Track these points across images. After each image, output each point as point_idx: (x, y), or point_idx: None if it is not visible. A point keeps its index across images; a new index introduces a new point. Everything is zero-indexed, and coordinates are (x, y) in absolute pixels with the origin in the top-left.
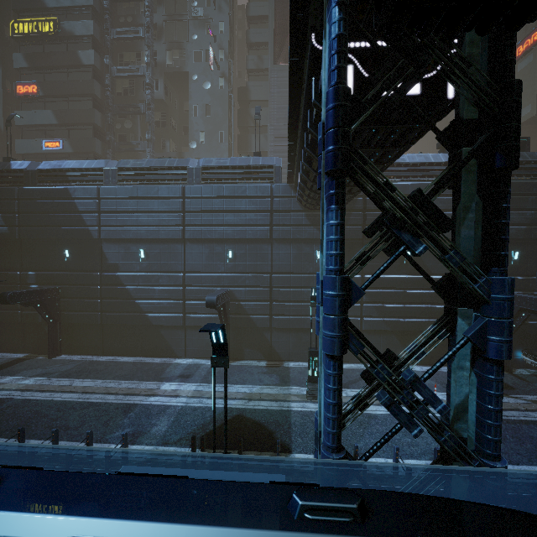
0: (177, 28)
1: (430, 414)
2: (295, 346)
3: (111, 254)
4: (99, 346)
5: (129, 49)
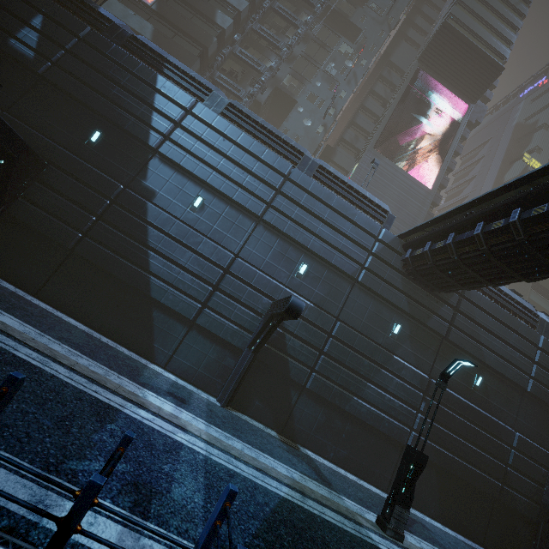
0: (307, 68)
1: None
2: (321, 428)
3: (155, 176)
4: (38, 280)
5: (258, 48)
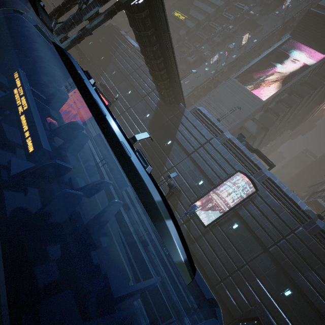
0: (220, 47)
1: (92, 150)
2: None
3: (109, 67)
4: None
5: (199, 41)
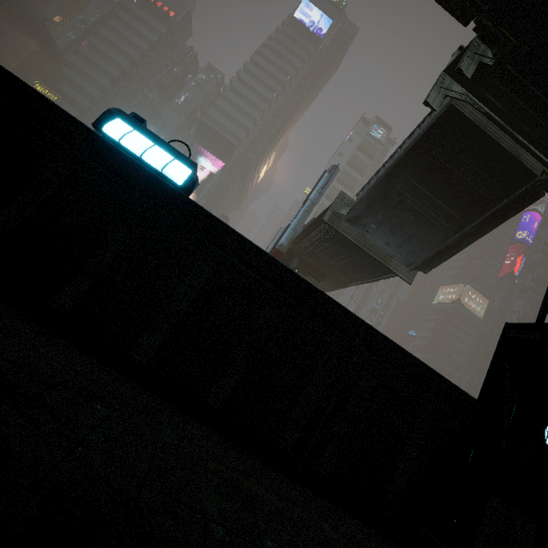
0: None
1: None
2: None
3: None
4: None
5: None
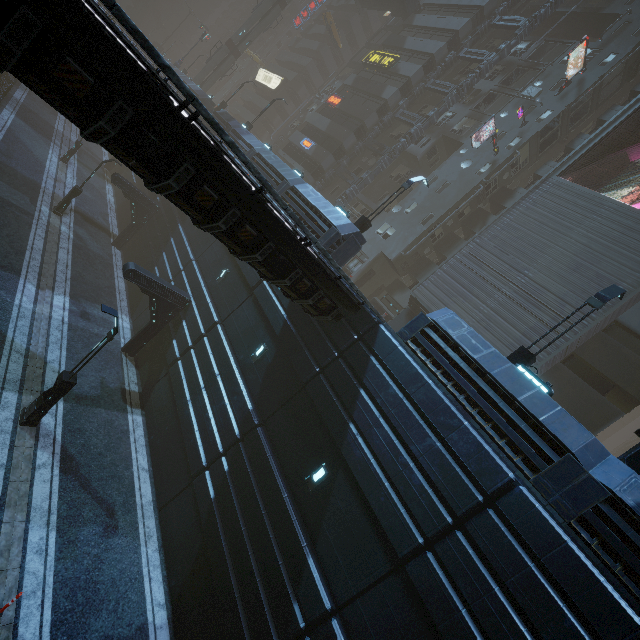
0: (496, 101)
1: None
2: (160, 410)
3: None
4: None
5: (437, 103)
